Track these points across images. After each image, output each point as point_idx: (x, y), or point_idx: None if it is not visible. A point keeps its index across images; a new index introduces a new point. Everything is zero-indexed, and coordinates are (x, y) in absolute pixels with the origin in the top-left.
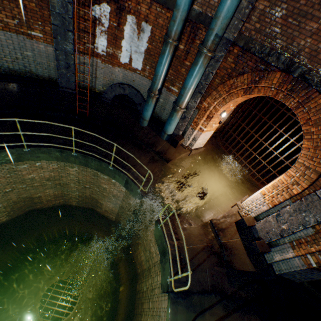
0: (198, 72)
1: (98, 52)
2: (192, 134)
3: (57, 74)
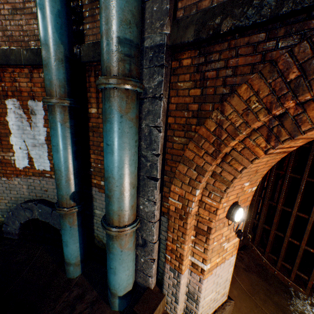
0: (118, 135)
1: None
2: (178, 283)
3: None
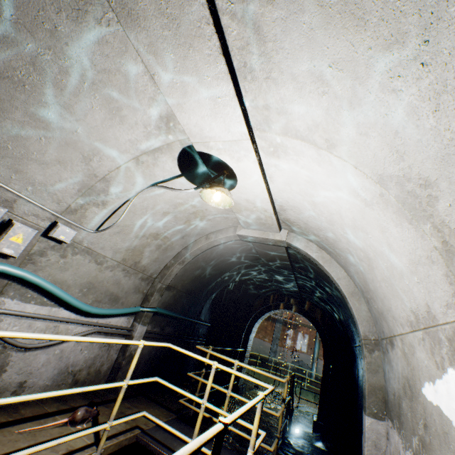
0: None
1: (286, 345)
2: None
3: (268, 355)
